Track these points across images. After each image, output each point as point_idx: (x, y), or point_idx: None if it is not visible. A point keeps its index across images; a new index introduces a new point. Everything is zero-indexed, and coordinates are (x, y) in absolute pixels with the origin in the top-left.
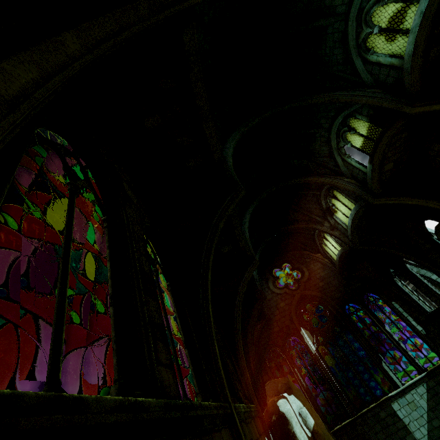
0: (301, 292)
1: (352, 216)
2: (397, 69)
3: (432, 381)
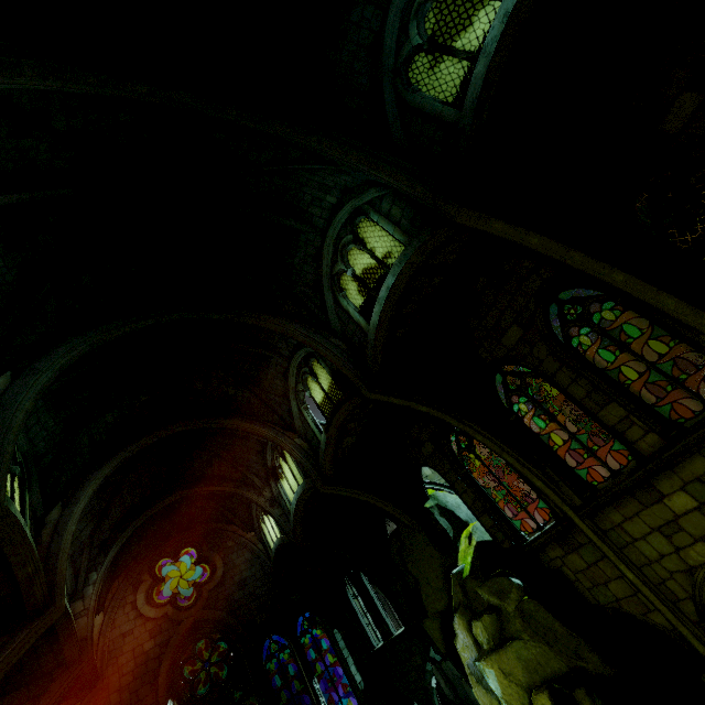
0: (197, 614)
1: (298, 495)
2: (363, 332)
3: None
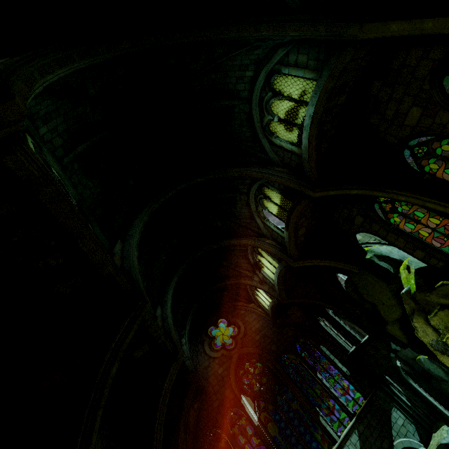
0: (239, 351)
1: (277, 273)
2: (297, 155)
3: (361, 426)
